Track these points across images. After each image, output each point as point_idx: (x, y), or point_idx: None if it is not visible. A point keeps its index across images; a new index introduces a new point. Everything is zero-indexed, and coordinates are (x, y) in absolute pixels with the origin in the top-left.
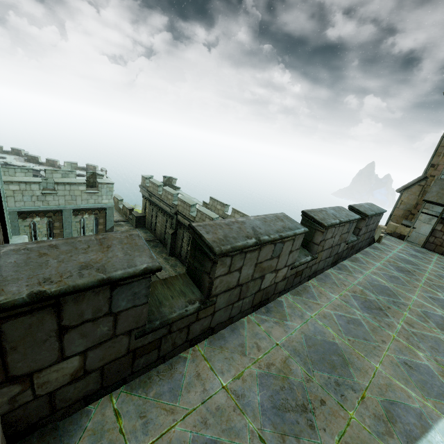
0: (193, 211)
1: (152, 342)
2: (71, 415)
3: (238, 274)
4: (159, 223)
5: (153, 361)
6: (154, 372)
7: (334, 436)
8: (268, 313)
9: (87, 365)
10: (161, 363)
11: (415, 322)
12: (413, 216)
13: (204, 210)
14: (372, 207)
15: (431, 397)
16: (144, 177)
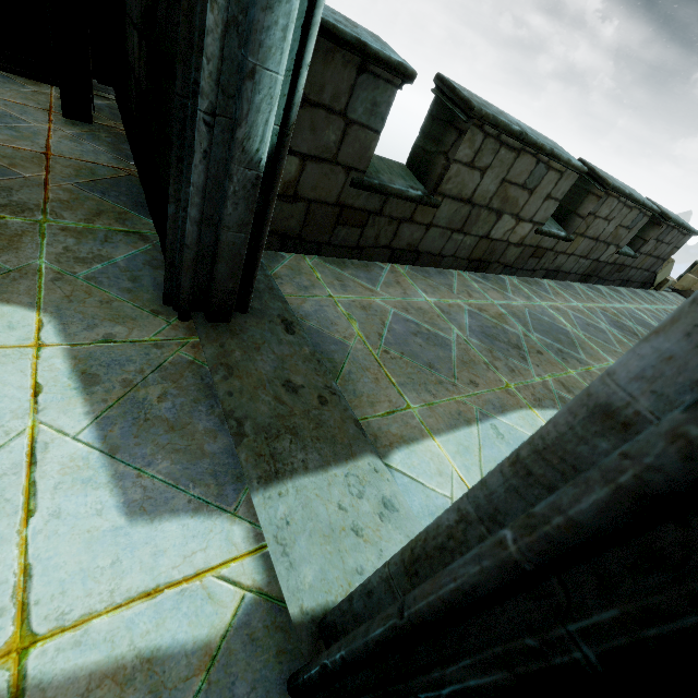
0: None
1: (361, 211)
2: (265, 250)
3: (479, 179)
4: None
5: (351, 246)
6: (348, 261)
7: (547, 373)
8: (484, 279)
9: (300, 183)
10: (356, 258)
11: None
12: None
13: None
14: (678, 218)
15: None
16: None
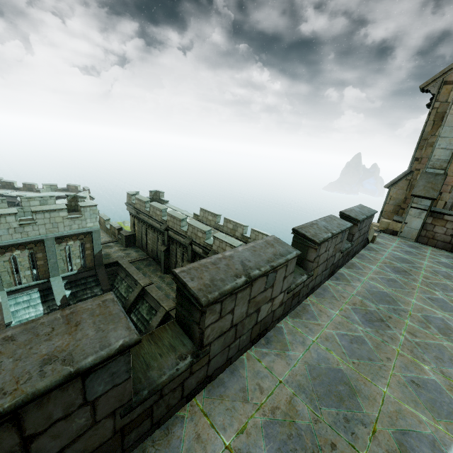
0: (184, 226)
1: (142, 413)
2: None
3: (231, 316)
4: (150, 240)
5: (146, 431)
6: (149, 442)
7: None
8: (268, 345)
9: None
10: (156, 429)
11: (417, 330)
12: (403, 211)
13: (195, 224)
14: (362, 210)
15: (441, 419)
16: (129, 194)
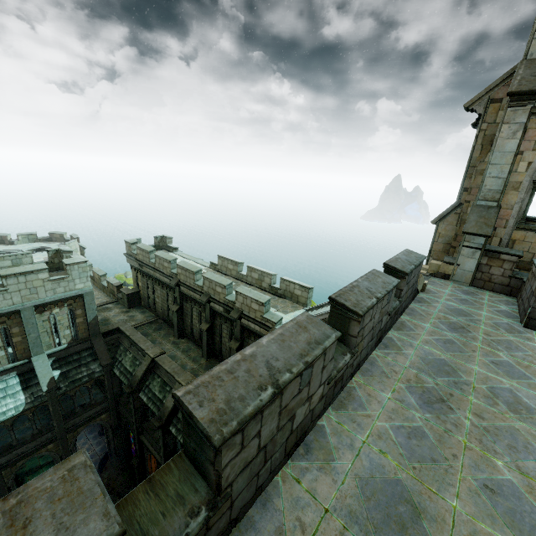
0: (199, 279)
1: None
2: None
3: (257, 440)
4: (158, 298)
5: None
6: None
7: None
8: (308, 455)
9: None
10: None
11: (484, 409)
12: (454, 250)
13: (212, 276)
14: (409, 258)
15: None
16: (129, 242)
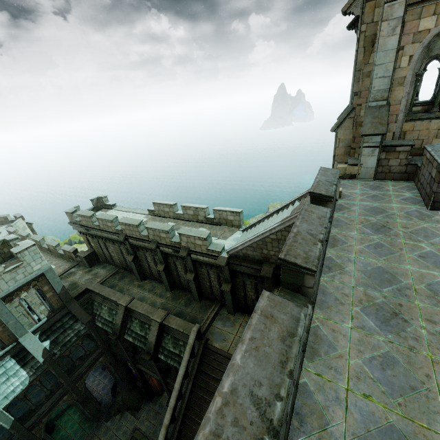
0: (143, 230)
1: None
2: None
3: None
4: (113, 252)
5: None
6: None
7: None
8: (303, 427)
9: None
10: None
11: (432, 311)
12: (354, 151)
13: (154, 225)
14: (328, 177)
15: None
16: (69, 212)
